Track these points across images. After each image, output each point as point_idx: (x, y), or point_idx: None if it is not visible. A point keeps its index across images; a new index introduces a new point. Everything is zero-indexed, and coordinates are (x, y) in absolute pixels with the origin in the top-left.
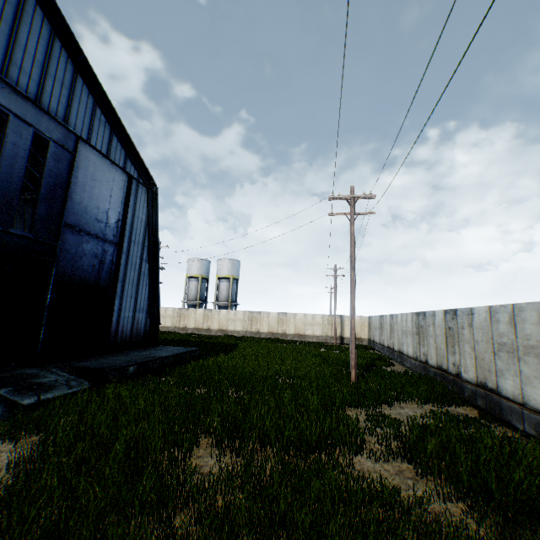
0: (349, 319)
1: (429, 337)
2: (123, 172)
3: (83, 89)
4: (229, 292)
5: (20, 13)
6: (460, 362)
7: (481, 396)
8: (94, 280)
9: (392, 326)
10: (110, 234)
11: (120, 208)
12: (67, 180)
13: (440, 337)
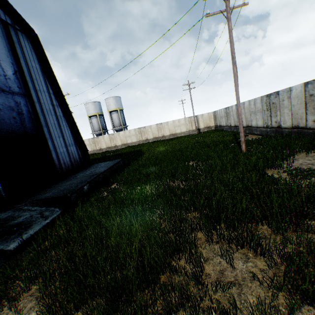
0: (201, 116)
1: (283, 109)
2: None
3: None
4: (120, 119)
5: None
6: None
7: None
8: (22, 130)
9: None
10: (14, 86)
11: (10, 59)
12: None
13: (297, 105)
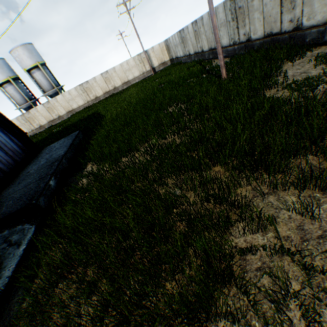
0: (152, 51)
1: (254, 13)
2: None
3: None
4: (48, 79)
5: None
6: (303, 13)
7: None
8: None
9: (198, 31)
10: None
11: None
12: None
13: (271, 3)
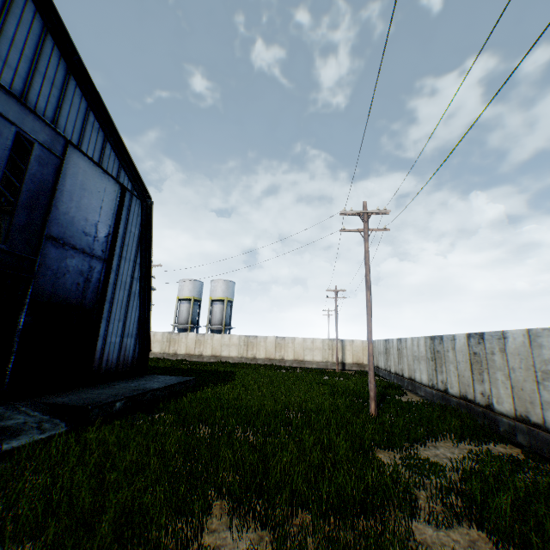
0: (351, 343)
1: (449, 364)
2: (116, 182)
3: (76, 91)
4: (223, 315)
5: (9, 4)
6: (491, 392)
7: (522, 432)
8: (78, 300)
9: (401, 350)
10: (98, 249)
11: (111, 221)
12: (52, 186)
13: (462, 363)
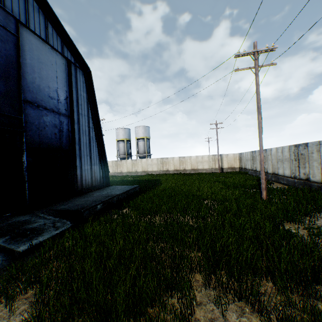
0: (226, 156)
1: (312, 161)
2: (62, 57)
3: None
4: (145, 147)
5: None
6: None
7: None
8: (58, 145)
9: (265, 157)
10: (62, 108)
11: (66, 88)
12: (16, 60)
13: None
